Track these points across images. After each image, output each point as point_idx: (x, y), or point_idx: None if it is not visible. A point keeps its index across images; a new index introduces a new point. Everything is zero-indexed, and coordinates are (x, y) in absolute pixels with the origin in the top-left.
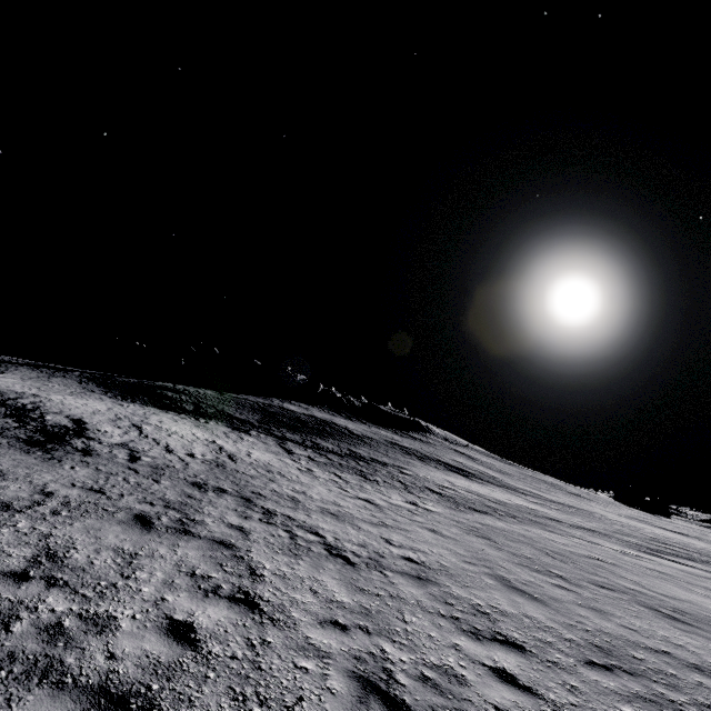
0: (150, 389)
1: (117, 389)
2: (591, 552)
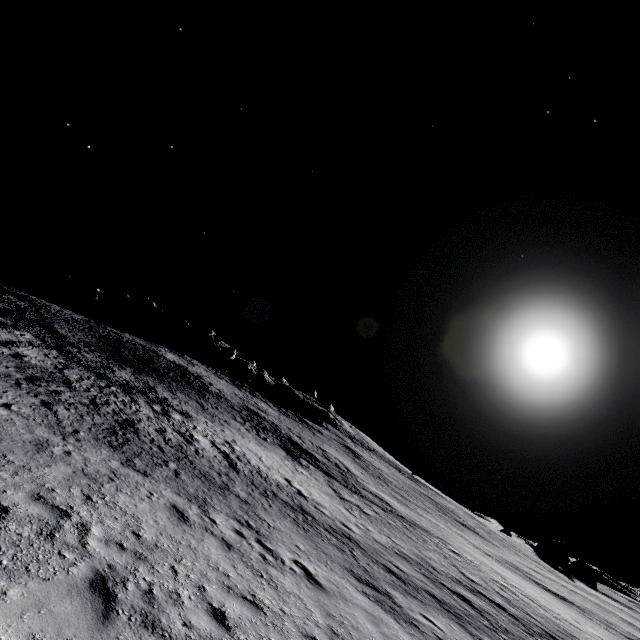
0: None
1: None
2: (128, 527)
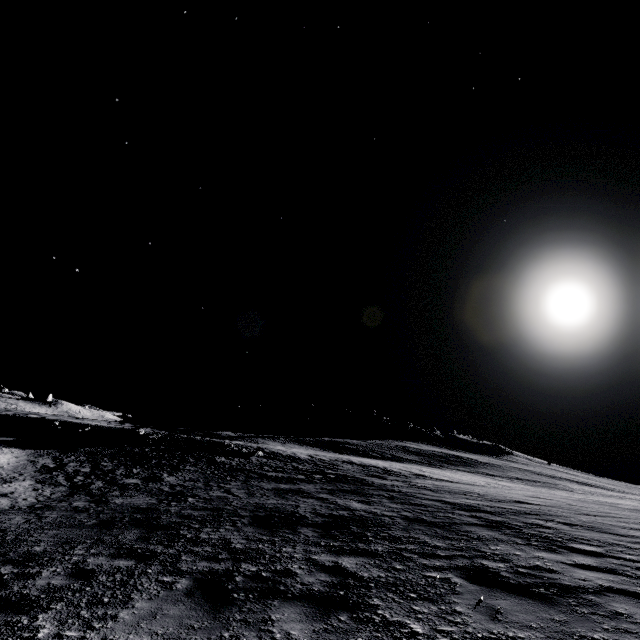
0: (334, 444)
1: (322, 447)
2: None
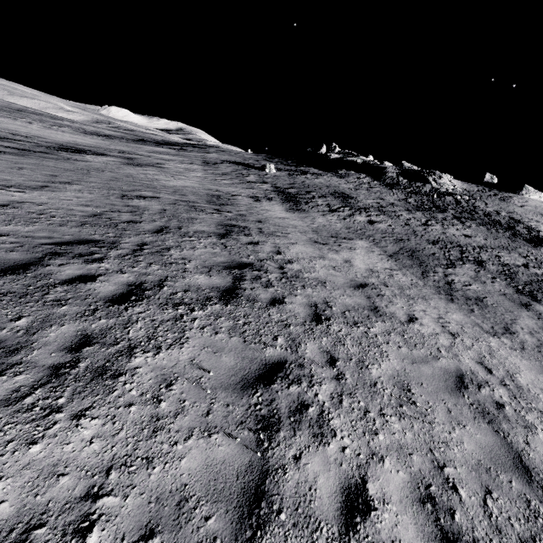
0: None
1: None
2: None
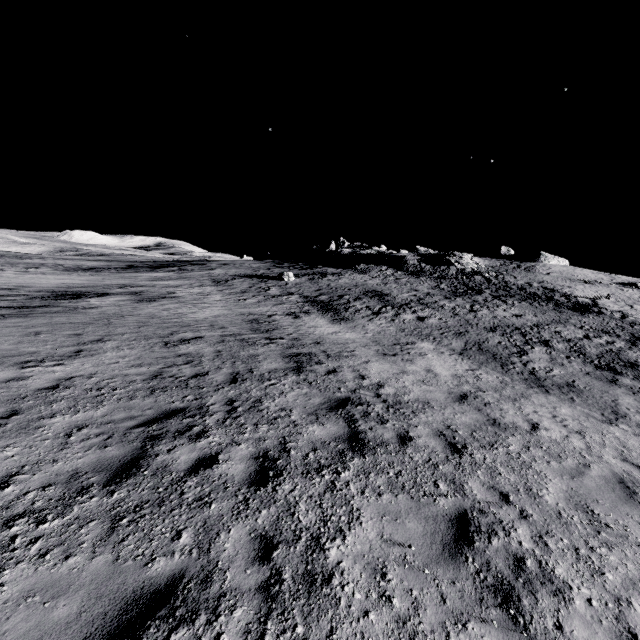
0: None
1: None
2: None
